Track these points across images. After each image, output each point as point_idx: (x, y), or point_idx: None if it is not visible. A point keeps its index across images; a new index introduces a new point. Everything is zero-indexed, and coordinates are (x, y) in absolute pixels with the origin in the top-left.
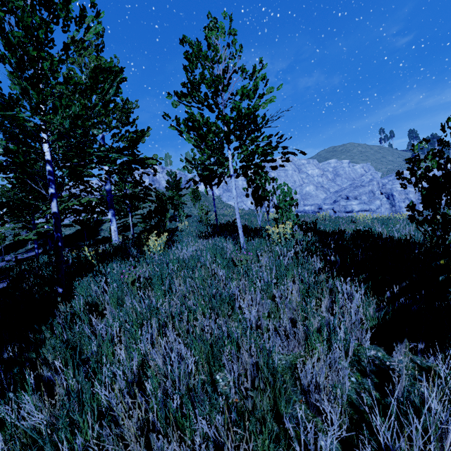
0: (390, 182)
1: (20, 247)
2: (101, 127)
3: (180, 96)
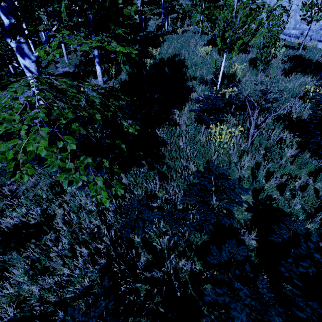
0: None
1: None
2: None
3: None
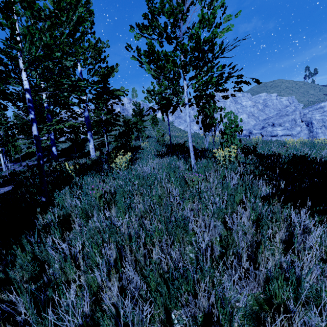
0: (310, 112)
1: (32, 156)
2: (72, 60)
3: (141, 28)
